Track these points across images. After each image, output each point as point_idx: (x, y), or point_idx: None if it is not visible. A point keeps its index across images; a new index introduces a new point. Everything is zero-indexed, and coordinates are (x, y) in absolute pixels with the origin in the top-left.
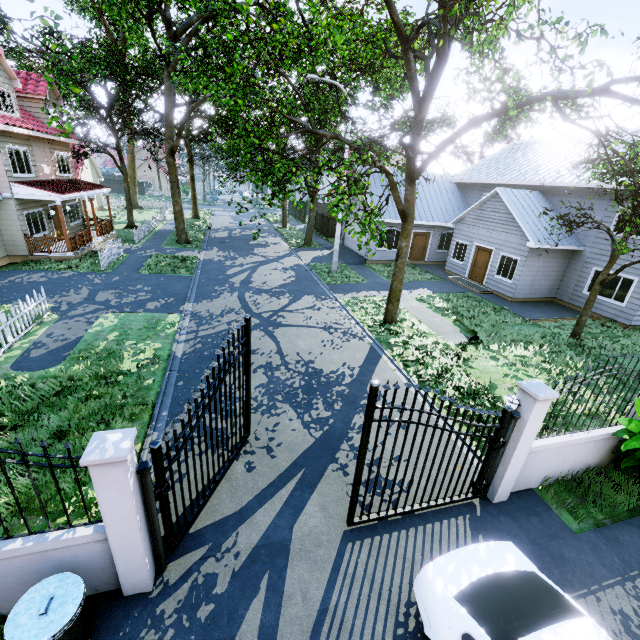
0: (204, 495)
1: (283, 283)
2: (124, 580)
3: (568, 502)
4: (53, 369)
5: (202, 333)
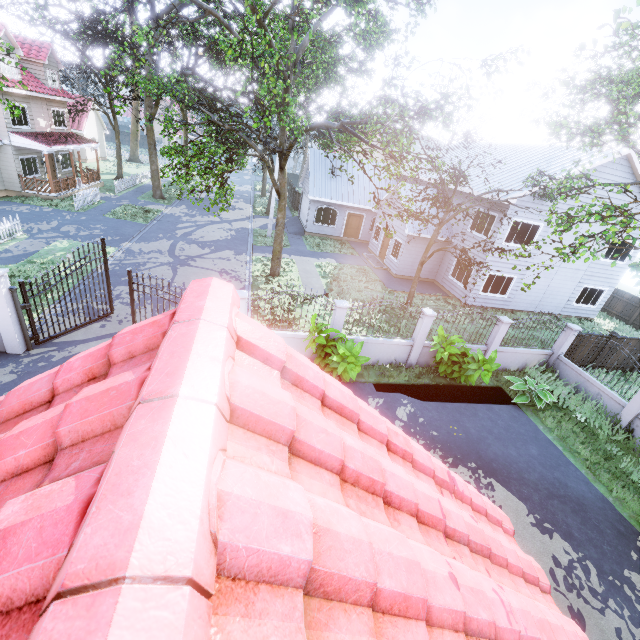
0: (66, 329)
1: (217, 239)
2: (6, 343)
3: None
4: (12, 265)
5: (125, 261)
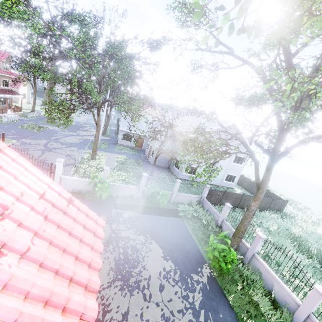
0: None
1: (72, 142)
2: None
3: (75, 195)
4: None
5: (19, 147)
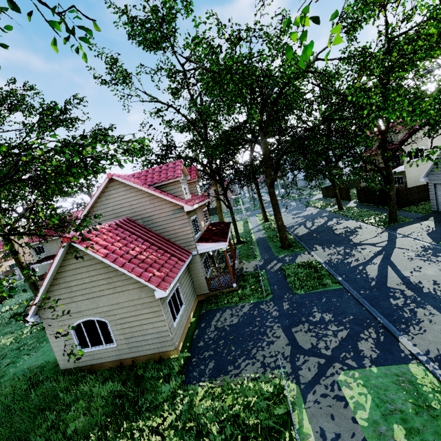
0: None
1: None
2: None
3: None
4: None
5: None
